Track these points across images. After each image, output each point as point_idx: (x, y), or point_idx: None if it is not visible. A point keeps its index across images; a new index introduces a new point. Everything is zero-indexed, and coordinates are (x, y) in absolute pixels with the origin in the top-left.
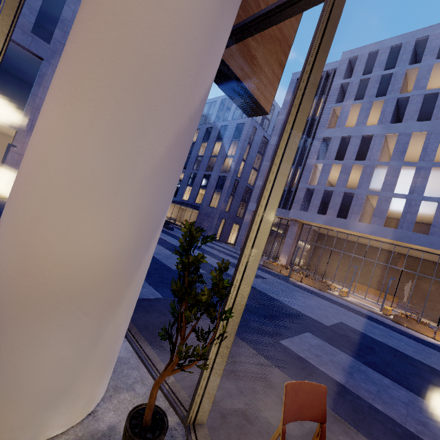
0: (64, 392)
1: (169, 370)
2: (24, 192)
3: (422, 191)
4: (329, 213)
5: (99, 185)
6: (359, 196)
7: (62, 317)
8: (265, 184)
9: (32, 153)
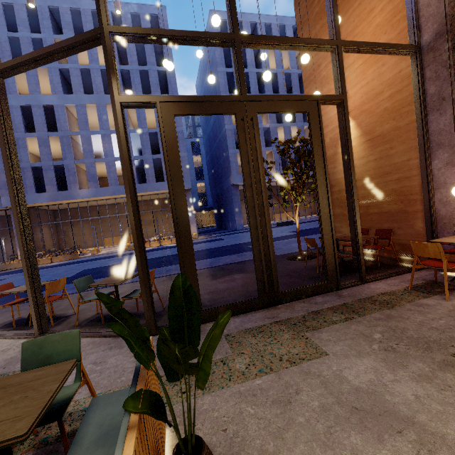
0: None
1: None
2: None
3: (112, 154)
4: (49, 189)
5: None
6: (69, 167)
7: None
8: None
9: None
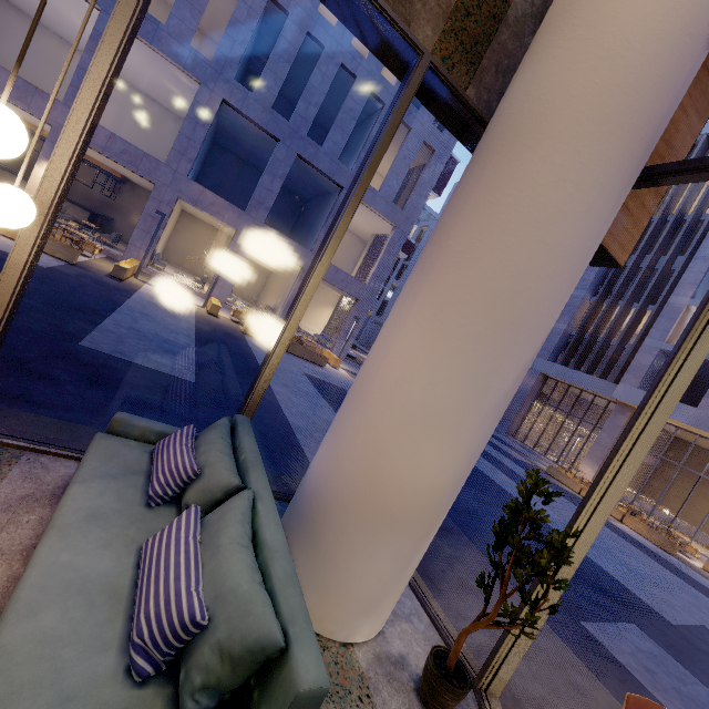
0: (375, 605)
1: (484, 623)
2: (377, 411)
3: None
4: (706, 405)
5: (448, 417)
6: None
7: (391, 535)
8: (629, 429)
9: (387, 374)
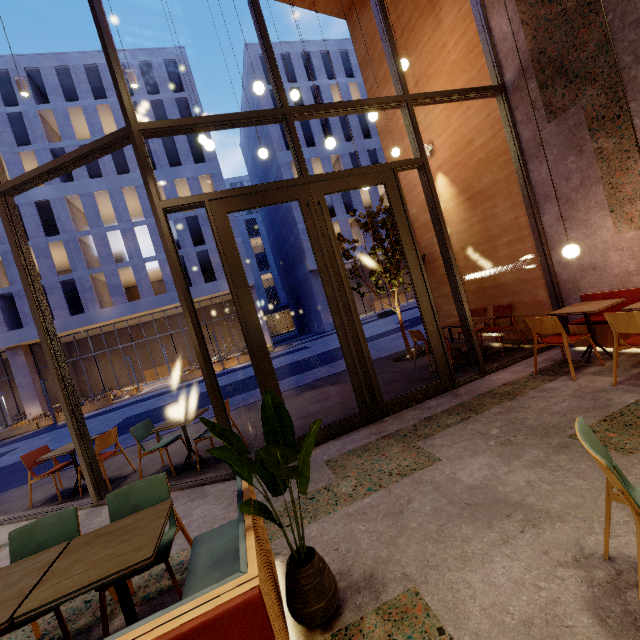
0: None
1: None
2: None
3: (140, 254)
4: (58, 315)
5: None
6: (82, 281)
7: None
8: None
9: None
